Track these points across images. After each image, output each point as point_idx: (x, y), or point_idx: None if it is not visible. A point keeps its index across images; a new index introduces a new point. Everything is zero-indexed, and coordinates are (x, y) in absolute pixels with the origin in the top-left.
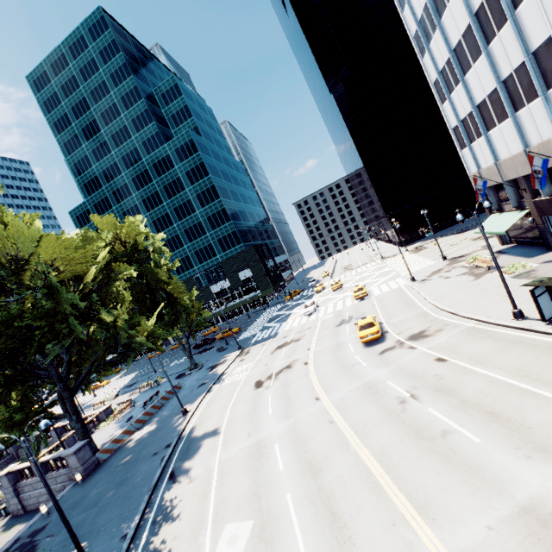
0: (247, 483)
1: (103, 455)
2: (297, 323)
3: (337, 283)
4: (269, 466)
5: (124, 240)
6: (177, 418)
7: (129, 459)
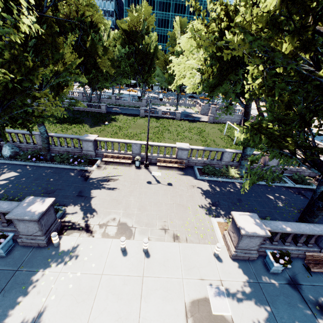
0: None
1: None
2: None
3: None
4: None
5: None
6: None
7: None
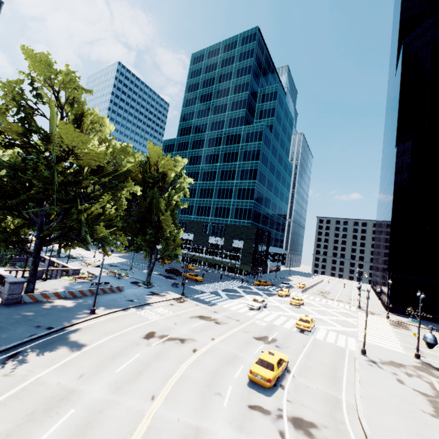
0: (7, 427)
1: (28, 299)
2: (237, 308)
3: (298, 300)
4: (37, 428)
5: (160, 168)
6: (85, 312)
7: (29, 315)
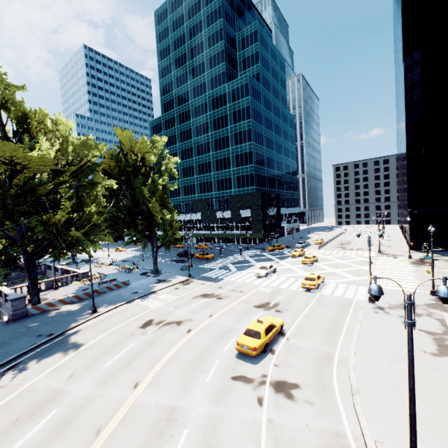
0: None
1: (34, 311)
2: (243, 279)
3: (310, 258)
4: (19, 433)
5: (136, 154)
6: (87, 312)
7: (33, 326)
